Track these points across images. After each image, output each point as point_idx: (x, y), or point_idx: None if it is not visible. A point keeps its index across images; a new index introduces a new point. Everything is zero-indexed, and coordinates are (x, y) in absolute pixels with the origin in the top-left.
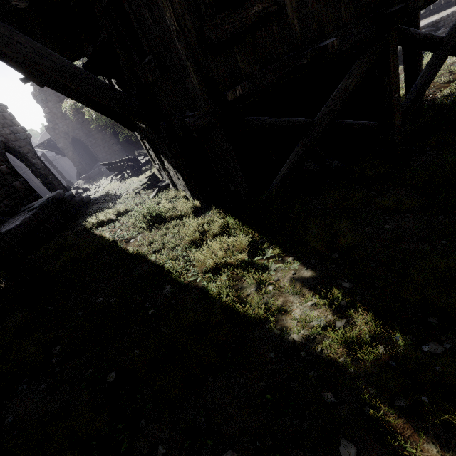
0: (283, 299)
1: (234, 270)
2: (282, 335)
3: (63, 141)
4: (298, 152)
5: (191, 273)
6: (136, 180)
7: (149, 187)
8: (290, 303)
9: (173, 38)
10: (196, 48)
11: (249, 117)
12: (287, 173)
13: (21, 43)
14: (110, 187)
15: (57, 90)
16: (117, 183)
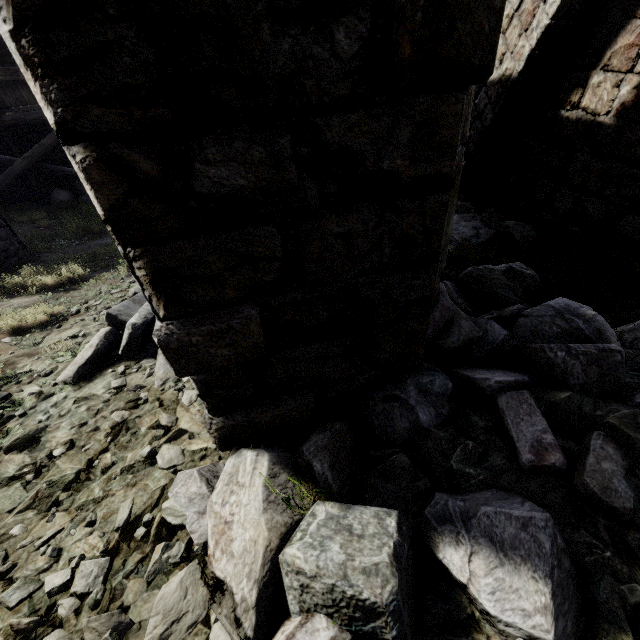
0: None
1: None
2: None
3: None
4: None
5: None
6: None
7: None
8: None
9: None
10: None
11: None
12: None
13: None
14: None
15: None
16: None
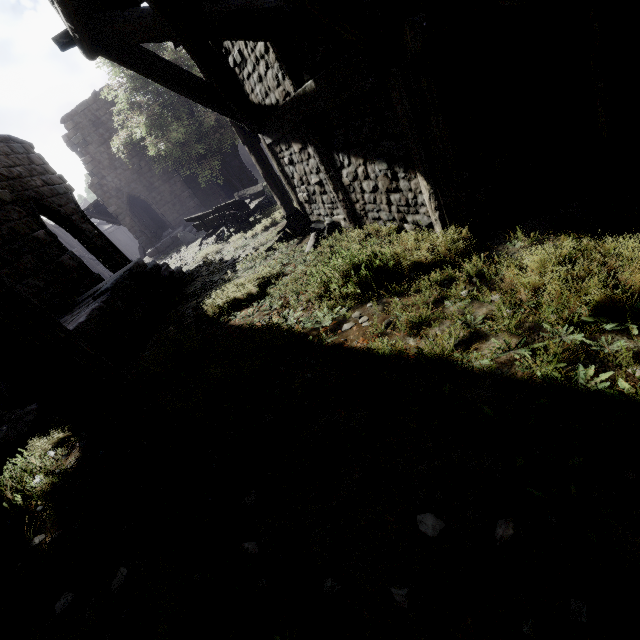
0: None
1: None
2: None
3: (116, 202)
4: None
5: None
6: (251, 235)
7: (287, 238)
8: None
9: None
10: None
11: None
12: None
13: None
14: (207, 253)
15: (120, 59)
16: (217, 245)
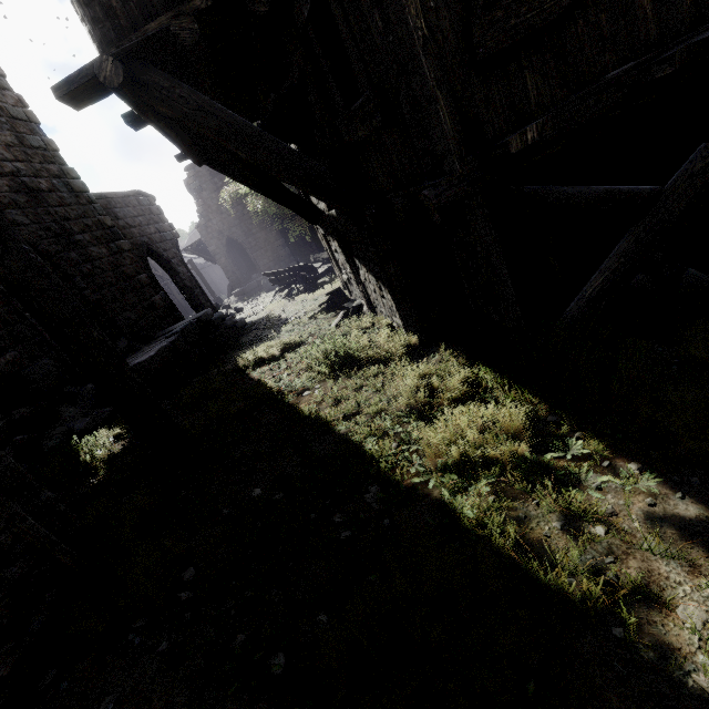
0: (640, 565)
1: (502, 474)
2: (669, 672)
3: (216, 243)
4: (626, 249)
5: (414, 467)
6: (310, 298)
7: (329, 309)
8: (675, 587)
9: (417, 52)
10: (453, 65)
11: (533, 187)
12: (602, 290)
13: (184, 96)
14: (273, 308)
15: (218, 168)
16: (283, 302)
